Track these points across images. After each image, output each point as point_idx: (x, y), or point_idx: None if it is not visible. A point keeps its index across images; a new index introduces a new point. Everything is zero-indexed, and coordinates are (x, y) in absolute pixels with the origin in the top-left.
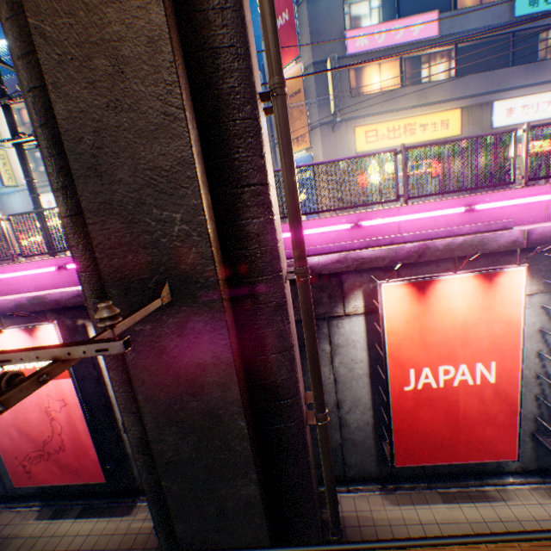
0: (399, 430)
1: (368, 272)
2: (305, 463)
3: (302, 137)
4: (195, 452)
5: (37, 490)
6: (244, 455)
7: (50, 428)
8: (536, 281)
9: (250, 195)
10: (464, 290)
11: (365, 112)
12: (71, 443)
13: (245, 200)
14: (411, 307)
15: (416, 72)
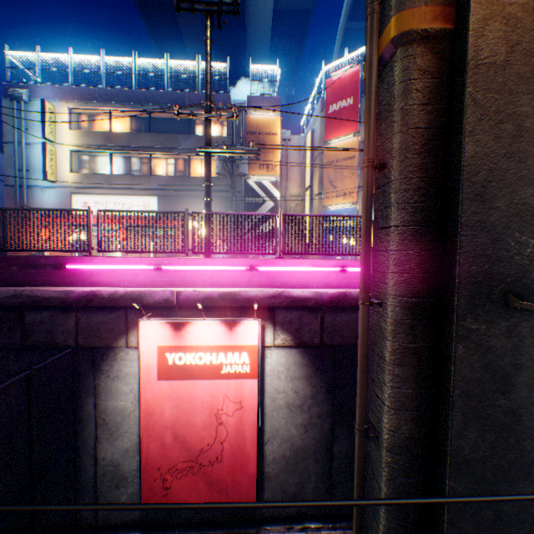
0: None
1: None
2: None
3: (350, 192)
4: (488, 450)
5: (136, 517)
6: (529, 455)
7: (212, 434)
8: None
9: None
10: None
11: None
12: (229, 454)
13: None
14: None
15: None
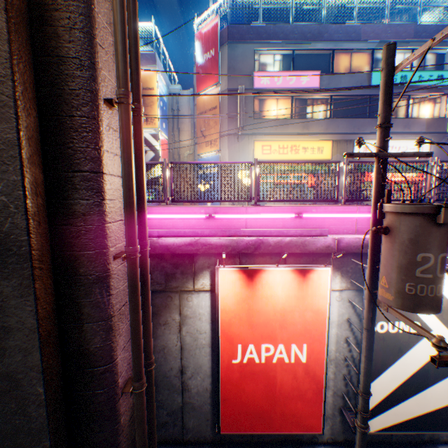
0: (226, 398)
1: (216, 256)
2: (112, 431)
3: (215, 141)
4: None
5: None
6: (39, 421)
7: None
8: (345, 279)
9: (81, 180)
10: (284, 281)
11: (263, 131)
12: None
13: (76, 183)
14: (242, 290)
15: (303, 110)
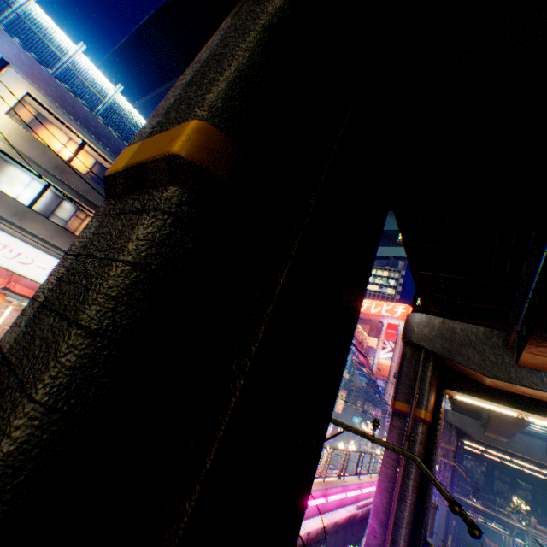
0: None
1: None
2: None
3: None
4: None
5: None
6: None
7: None
8: None
9: None
10: None
11: None
12: None
13: None
14: None
15: None
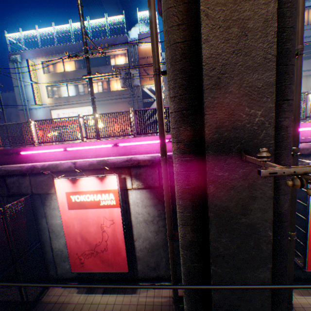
0: (310, 248)
1: None
2: (286, 261)
3: None
4: (236, 249)
5: (75, 275)
6: (266, 252)
7: (100, 237)
8: None
9: (286, 105)
10: None
11: None
12: (111, 247)
13: (283, 107)
14: None
15: None
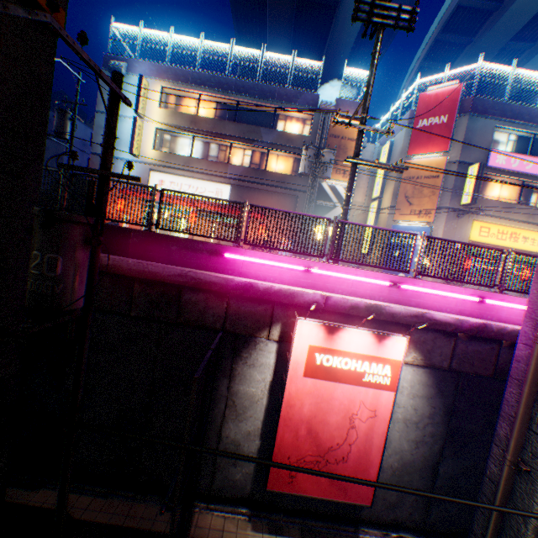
0: None
1: None
2: None
3: (426, 211)
4: None
5: (245, 495)
6: None
7: (342, 435)
8: None
9: None
10: None
11: (485, 211)
12: (354, 456)
13: None
14: None
15: (526, 196)
